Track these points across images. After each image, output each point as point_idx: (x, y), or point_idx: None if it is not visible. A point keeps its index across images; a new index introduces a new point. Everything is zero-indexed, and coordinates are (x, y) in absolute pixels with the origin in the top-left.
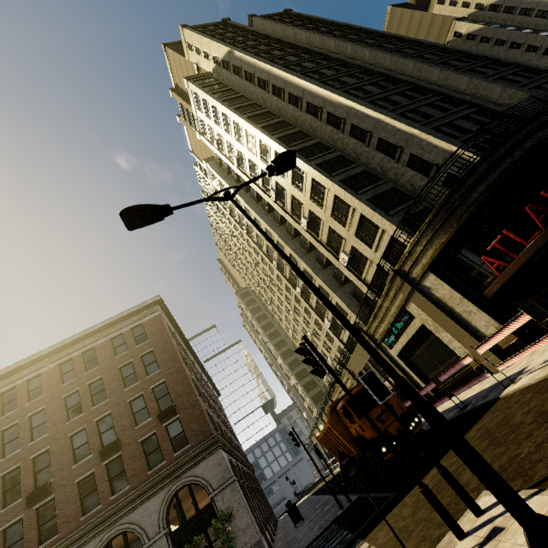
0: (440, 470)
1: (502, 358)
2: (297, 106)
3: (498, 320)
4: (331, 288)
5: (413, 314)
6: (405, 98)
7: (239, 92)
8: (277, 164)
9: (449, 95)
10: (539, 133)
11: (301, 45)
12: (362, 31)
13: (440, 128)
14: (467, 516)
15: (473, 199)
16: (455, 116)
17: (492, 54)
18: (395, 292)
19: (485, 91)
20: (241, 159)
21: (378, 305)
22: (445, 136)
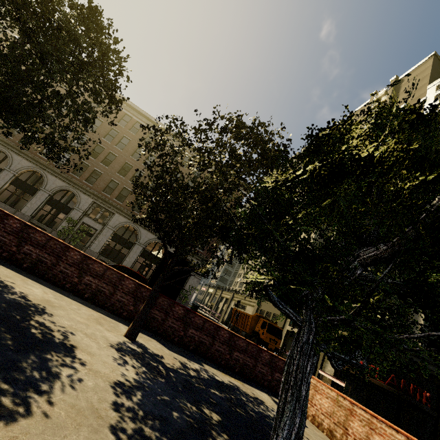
0: None
1: None
2: None
3: (334, 375)
4: None
5: None
6: None
7: None
8: None
9: None
10: None
11: None
12: None
13: None
14: None
15: None
16: None
17: None
18: None
19: None
20: None
21: None
22: None
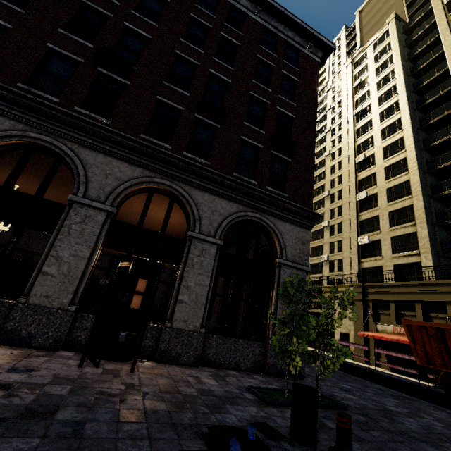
0: None
1: None
2: None
3: None
4: (427, 218)
5: None
6: None
7: None
8: None
9: None
10: None
11: None
12: None
13: None
14: None
15: None
16: None
17: None
18: None
19: None
20: None
21: None
22: None
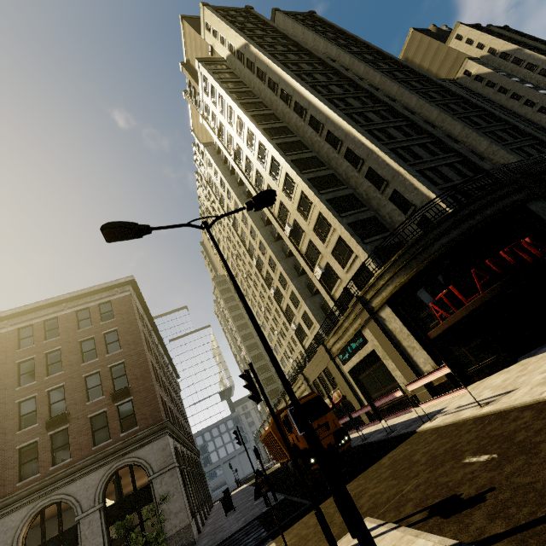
0: (334, 497)
1: (432, 393)
2: (301, 116)
3: (435, 360)
4: (302, 296)
5: (367, 339)
6: (401, 134)
7: (248, 86)
8: (257, 202)
9: (441, 140)
10: (501, 202)
11: (317, 55)
12: (378, 52)
13: (425, 172)
14: (347, 536)
15: (434, 250)
16: (440, 162)
17: (494, 99)
18: (355, 315)
19: (474, 141)
20: (239, 154)
21: (339, 323)
22: (427, 181)
